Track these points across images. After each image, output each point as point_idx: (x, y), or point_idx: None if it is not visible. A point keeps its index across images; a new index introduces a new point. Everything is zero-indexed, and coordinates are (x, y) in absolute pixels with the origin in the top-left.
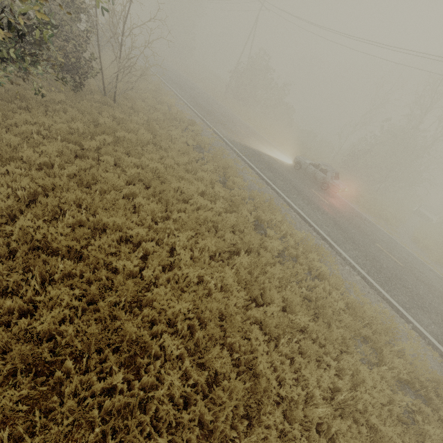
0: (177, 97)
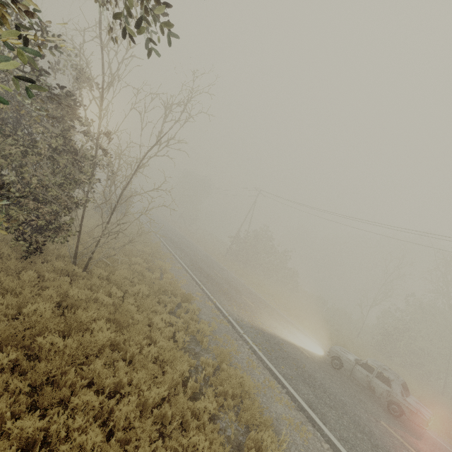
0: (175, 259)
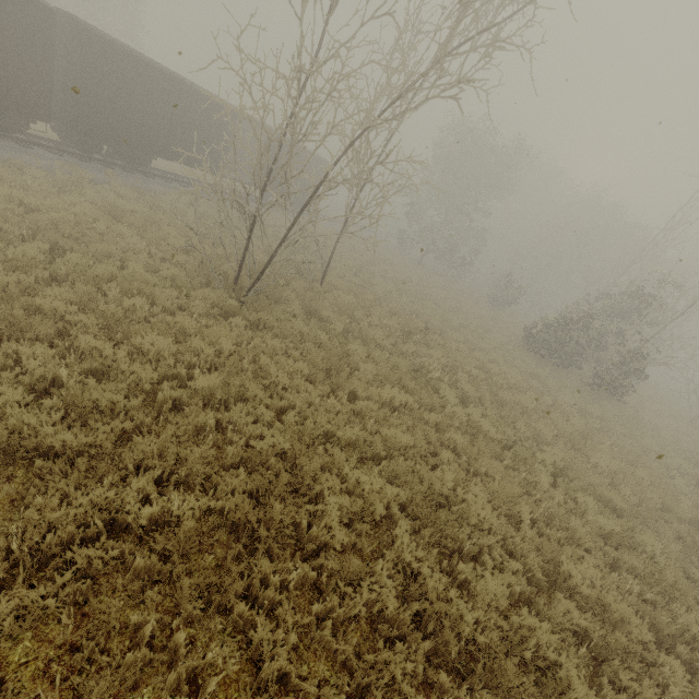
0: None
